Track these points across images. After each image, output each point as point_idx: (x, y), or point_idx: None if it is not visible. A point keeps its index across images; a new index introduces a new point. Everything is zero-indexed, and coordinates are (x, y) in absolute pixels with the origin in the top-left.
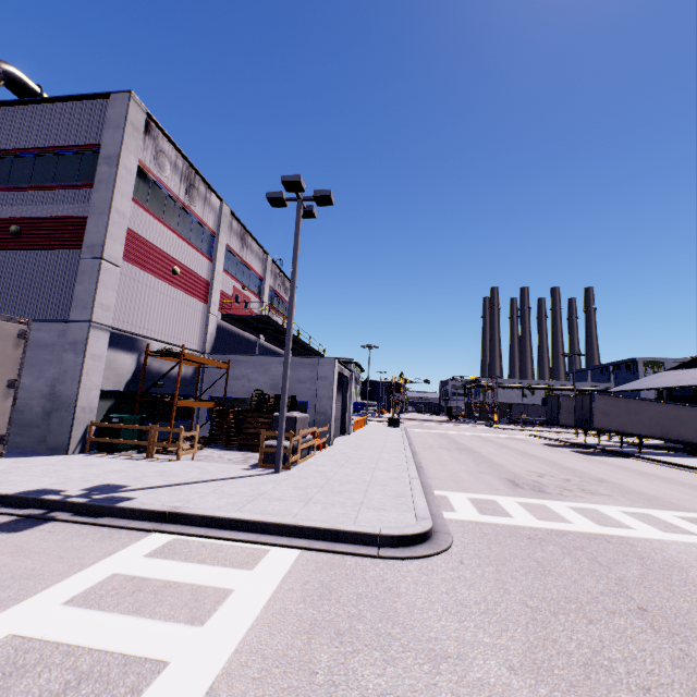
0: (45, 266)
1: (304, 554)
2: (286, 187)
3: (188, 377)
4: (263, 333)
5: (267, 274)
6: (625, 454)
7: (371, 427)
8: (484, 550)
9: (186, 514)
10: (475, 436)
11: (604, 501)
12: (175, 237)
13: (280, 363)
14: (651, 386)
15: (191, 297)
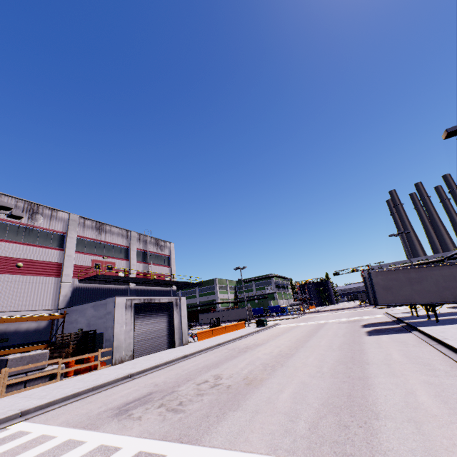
0: None
1: None
2: None
3: (42, 328)
4: (130, 282)
5: (132, 243)
6: (414, 327)
7: (239, 330)
8: None
9: None
10: (320, 324)
11: (139, 425)
12: (19, 246)
13: (91, 307)
14: None
15: (40, 277)
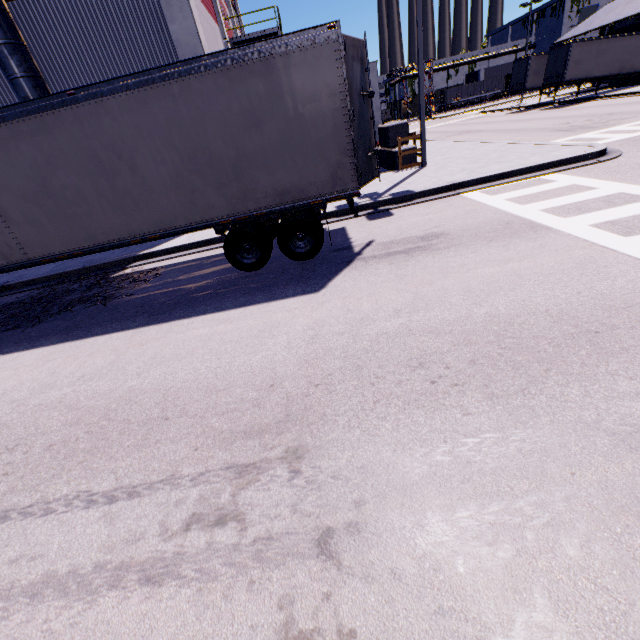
0: (107, 7)
1: (561, 173)
2: None
3: None
4: None
5: None
6: (587, 99)
7: None
8: (637, 147)
9: (465, 182)
10: (442, 126)
11: (639, 119)
12: None
13: None
14: (606, 22)
15: (212, 20)
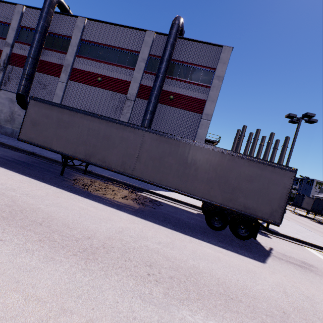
0: (183, 116)
1: None
2: (304, 116)
3: None
4: None
5: None
6: None
7: None
8: None
9: (305, 241)
10: None
11: None
12: None
13: None
14: None
15: None
